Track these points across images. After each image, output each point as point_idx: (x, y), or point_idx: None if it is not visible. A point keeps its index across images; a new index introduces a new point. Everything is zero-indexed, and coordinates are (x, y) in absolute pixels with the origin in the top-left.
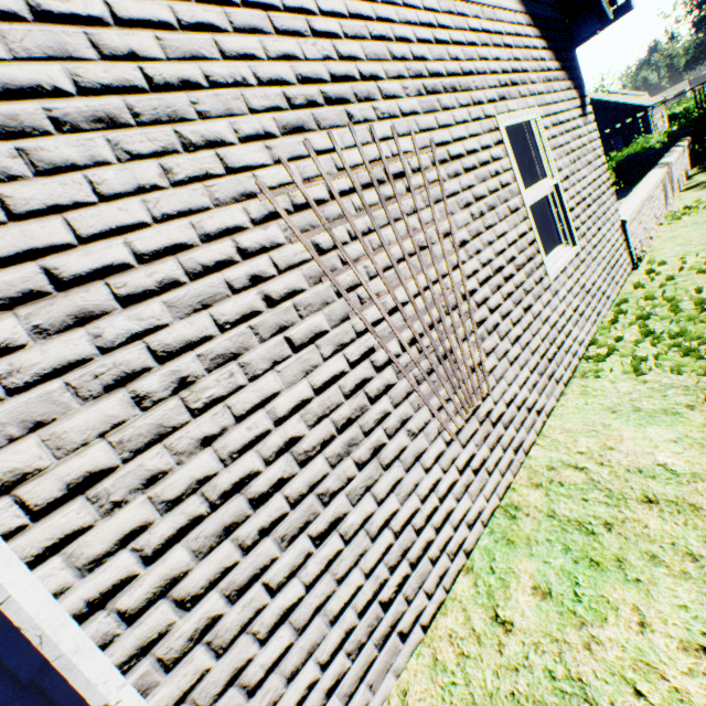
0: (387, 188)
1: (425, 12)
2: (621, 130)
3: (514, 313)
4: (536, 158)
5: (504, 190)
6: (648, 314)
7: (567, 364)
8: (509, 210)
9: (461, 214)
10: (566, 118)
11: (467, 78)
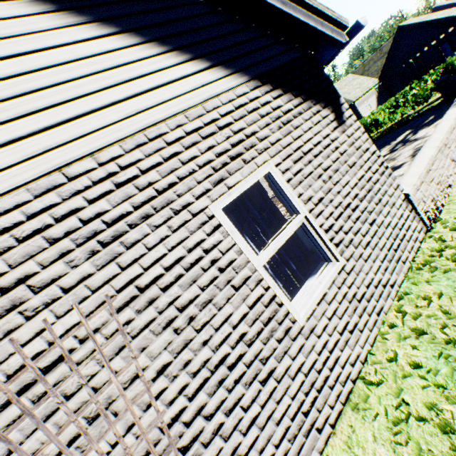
0: (41, 383)
1: (102, 167)
2: (446, 38)
3: (247, 395)
4: (283, 196)
5: (226, 271)
6: (420, 331)
7: (335, 398)
8: (234, 287)
9: (160, 338)
10: (315, 142)
11: (165, 193)
